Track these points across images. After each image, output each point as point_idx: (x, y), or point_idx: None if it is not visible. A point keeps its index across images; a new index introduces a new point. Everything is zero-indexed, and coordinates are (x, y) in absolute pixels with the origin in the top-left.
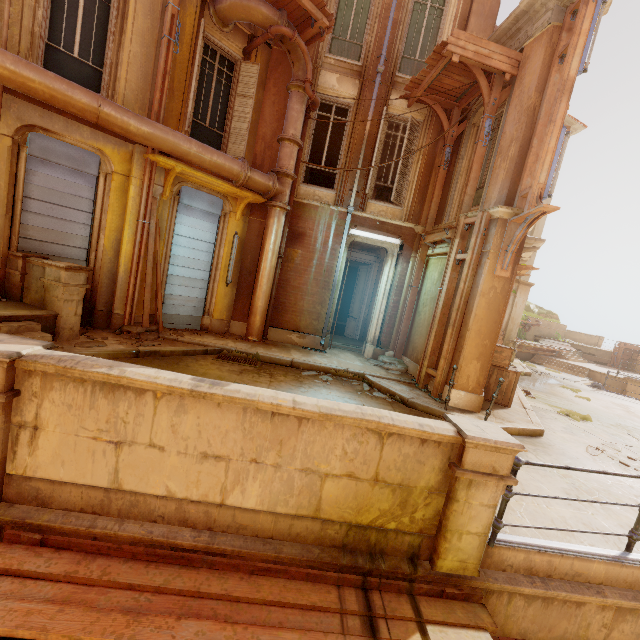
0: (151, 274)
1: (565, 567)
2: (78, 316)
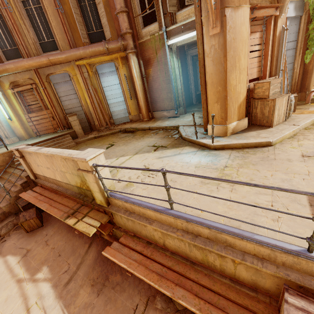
0: (98, 107)
1: (137, 210)
2: (81, 129)
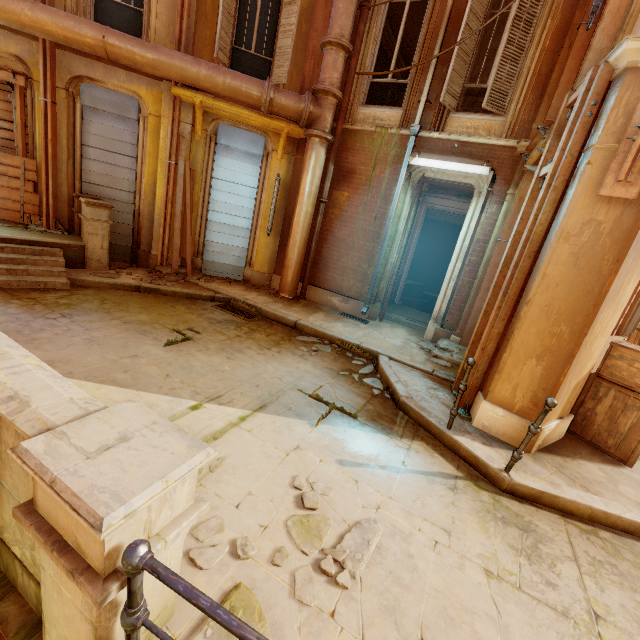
0: (180, 217)
1: None
2: (105, 250)
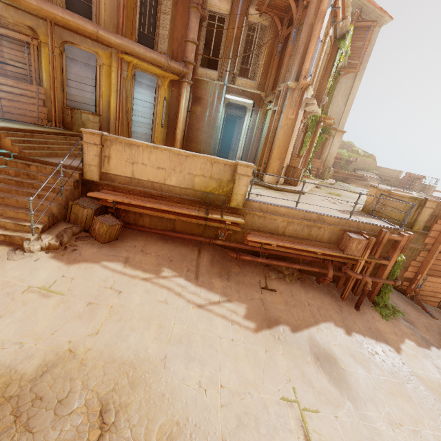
0: (125, 119)
1: (272, 209)
2: None
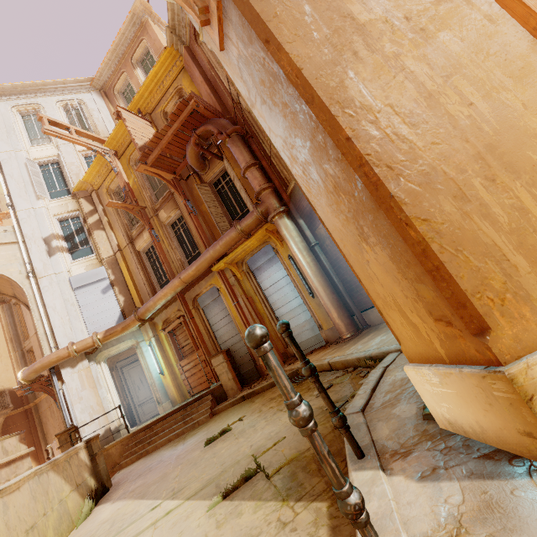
0: None
1: None
2: (231, 380)
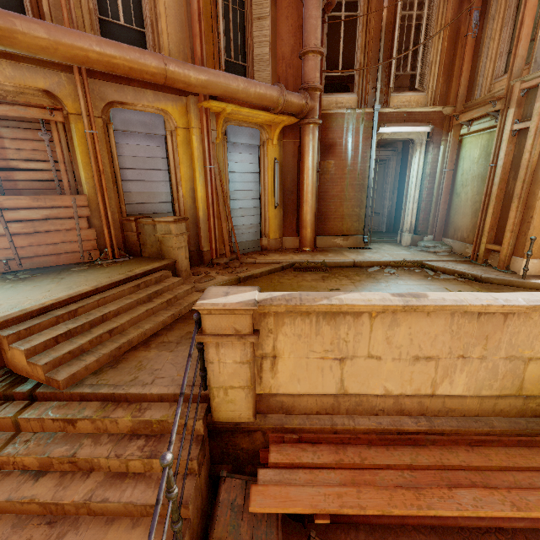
0: (223, 212)
1: None
2: (187, 259)
